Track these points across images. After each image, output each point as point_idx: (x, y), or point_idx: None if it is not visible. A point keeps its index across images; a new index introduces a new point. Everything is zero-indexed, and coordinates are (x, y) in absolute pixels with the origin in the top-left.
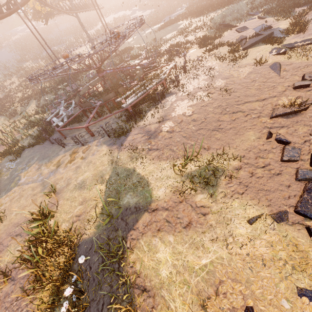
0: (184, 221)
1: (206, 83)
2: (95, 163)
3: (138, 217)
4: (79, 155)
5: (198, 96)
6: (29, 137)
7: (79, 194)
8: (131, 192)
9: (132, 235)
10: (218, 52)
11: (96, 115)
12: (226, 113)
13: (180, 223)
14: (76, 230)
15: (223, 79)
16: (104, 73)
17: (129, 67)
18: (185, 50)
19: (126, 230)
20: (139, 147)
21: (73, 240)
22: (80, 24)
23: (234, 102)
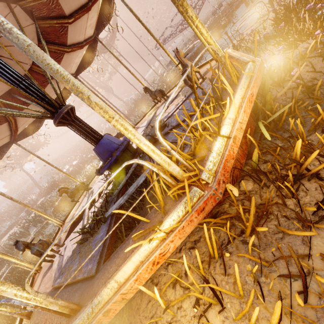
0: None
1: None
2: None
3: None
4: None
5: None
6: None
7: None
8: None
9: None
10: None
11: None
12: None
13: None
14: None
15: None
16: None
17: None
18: None
19: None
20: None
21: None
22: (113, 94)
23: None
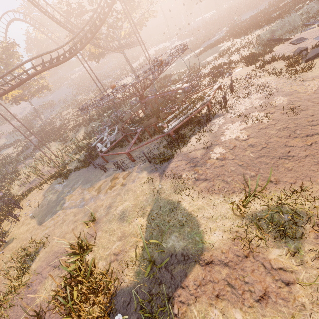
0: (256, 289)
1: (262, 101)
2: (135, 192)
3: (187, 270)
4: (119, 181)
5: (252, 117)
6: (76, 161)
7: (117, 227)
8: (177, 232)
9: (180, 296)
10: (271, 67)
11: (136, 140)
12: (296, 137)
13: (250, 291)
14: (113, 273)
15: (284, 96)
16: (146, 99)
17: (170, 92)
18: (230, 70)
19: (173, 287)
20: (183, 176)
21: (110, 286)
22: (125, 59)
23: (306, 122)
